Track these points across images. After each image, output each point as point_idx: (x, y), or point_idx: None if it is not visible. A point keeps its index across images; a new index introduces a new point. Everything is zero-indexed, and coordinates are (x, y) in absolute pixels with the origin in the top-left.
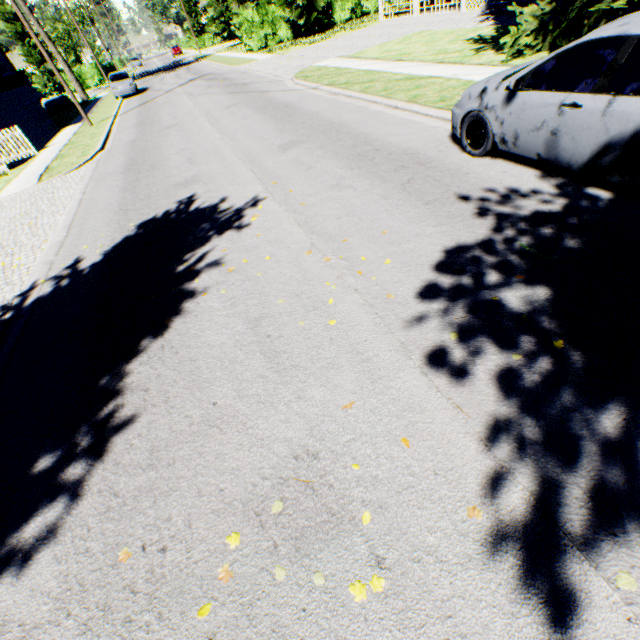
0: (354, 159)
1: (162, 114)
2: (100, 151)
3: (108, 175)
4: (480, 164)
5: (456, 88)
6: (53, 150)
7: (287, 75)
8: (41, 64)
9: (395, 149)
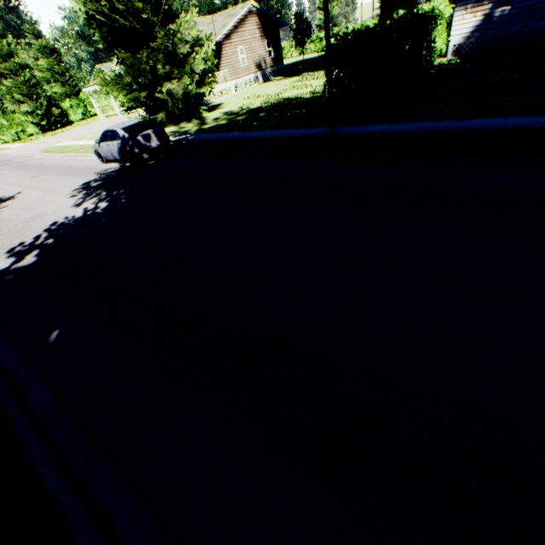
0: (65, 174)
1: None
2: None
3: None
4: (106, 165)
5: None
6: None
7: (37, 152)
8: None
9: (82, 168)
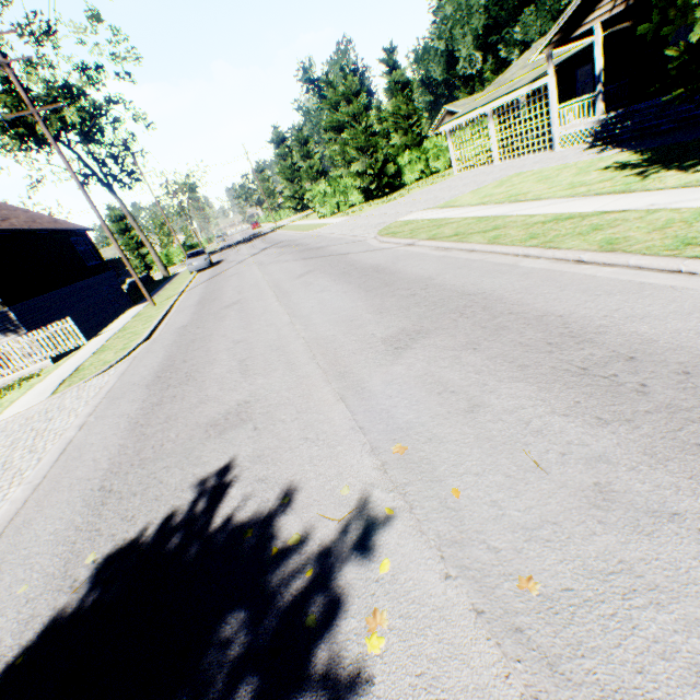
0: (582, 384)
1: (227, 288)
2: (144, 341)
3: (129, 387)
4: None
5: (689, 220)
6: (102, 338)
7: (367, 233)
8: (136, 250)
9: (685, 357)
